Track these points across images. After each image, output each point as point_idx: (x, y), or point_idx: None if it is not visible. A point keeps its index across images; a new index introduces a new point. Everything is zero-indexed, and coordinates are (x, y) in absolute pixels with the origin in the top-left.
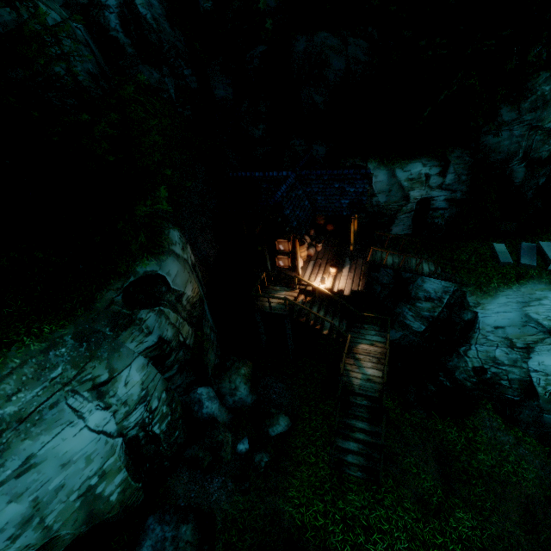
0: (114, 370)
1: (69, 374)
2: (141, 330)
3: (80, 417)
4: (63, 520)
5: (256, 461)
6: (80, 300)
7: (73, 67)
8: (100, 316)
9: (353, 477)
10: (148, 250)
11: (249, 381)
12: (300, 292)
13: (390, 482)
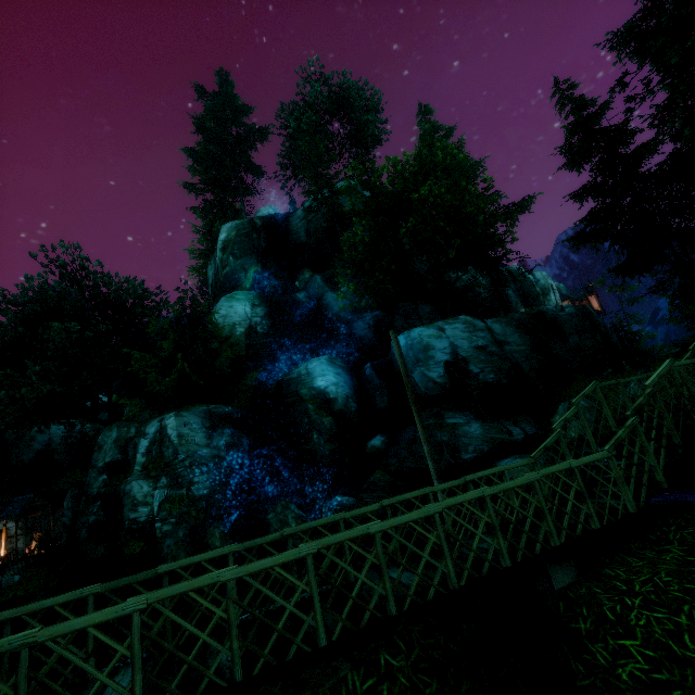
0: None
1: None
2: None
3: None
4: None
5: None
6: None
7: (53, 442)
8: None
9: None
10: None
11: None
12: None
13: None
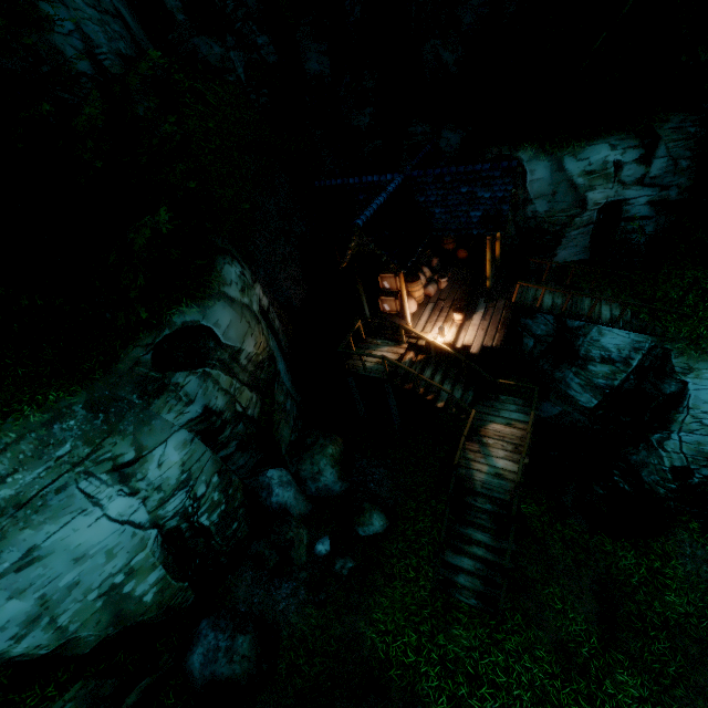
0: (144, 448)
1: (80, 452)
2: (179, 398)
3: (96, 504)
4: (81, 621)
5: (337, 567)
6: (100, 359)
7: (95, 48)
8: (122, 380)
9: (464, 604)
10: (189, 294)
11: (337, 464)
12: (409, 347)
13: (517, 618)
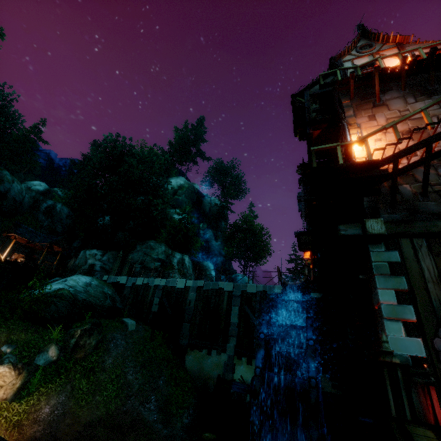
0: None
1: None
2: None
3: None
4: None
5: None
6: None
7: (9, 192)
8: None
9: None
10: None
11: None
12: None
13: None
